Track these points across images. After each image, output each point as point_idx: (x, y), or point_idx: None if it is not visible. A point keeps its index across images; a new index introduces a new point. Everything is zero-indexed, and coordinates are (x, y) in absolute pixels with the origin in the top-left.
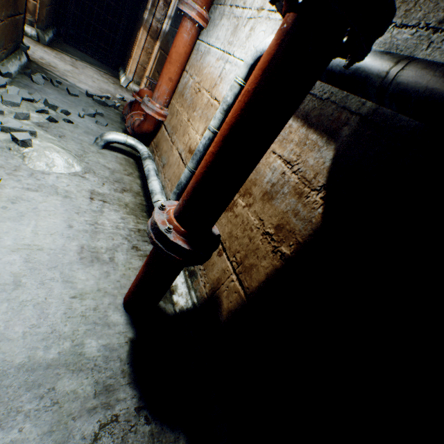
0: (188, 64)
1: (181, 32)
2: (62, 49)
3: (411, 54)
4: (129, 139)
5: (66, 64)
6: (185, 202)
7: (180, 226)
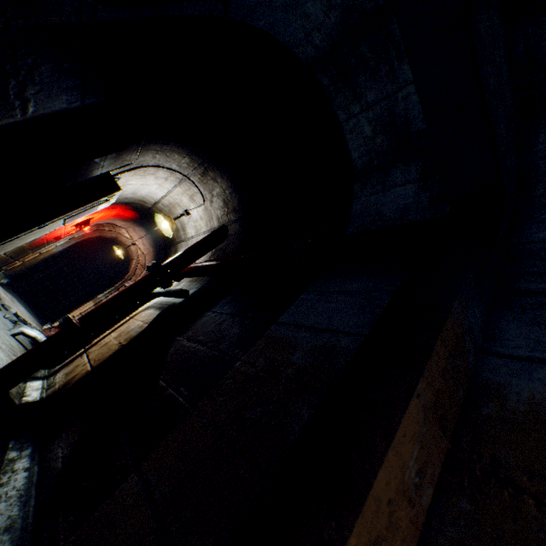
0: None
1: None
2: (9, 290)
3: None
4: (42, 335)
5: (8, 296)
6: (88, 312)
7: (79, 321)
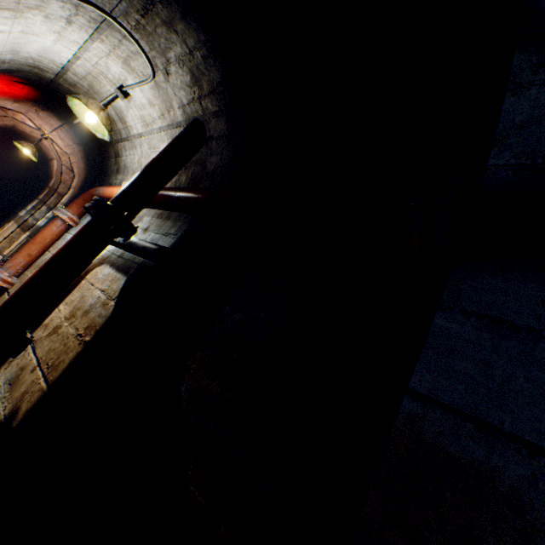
0: (53, 247)
1: (51, 225)
2: None
3: (157, 242)
4: None
5: None
6: (6, 302)
7: None
